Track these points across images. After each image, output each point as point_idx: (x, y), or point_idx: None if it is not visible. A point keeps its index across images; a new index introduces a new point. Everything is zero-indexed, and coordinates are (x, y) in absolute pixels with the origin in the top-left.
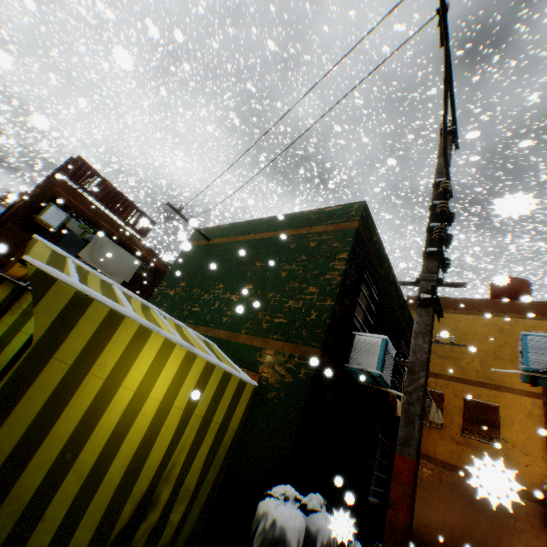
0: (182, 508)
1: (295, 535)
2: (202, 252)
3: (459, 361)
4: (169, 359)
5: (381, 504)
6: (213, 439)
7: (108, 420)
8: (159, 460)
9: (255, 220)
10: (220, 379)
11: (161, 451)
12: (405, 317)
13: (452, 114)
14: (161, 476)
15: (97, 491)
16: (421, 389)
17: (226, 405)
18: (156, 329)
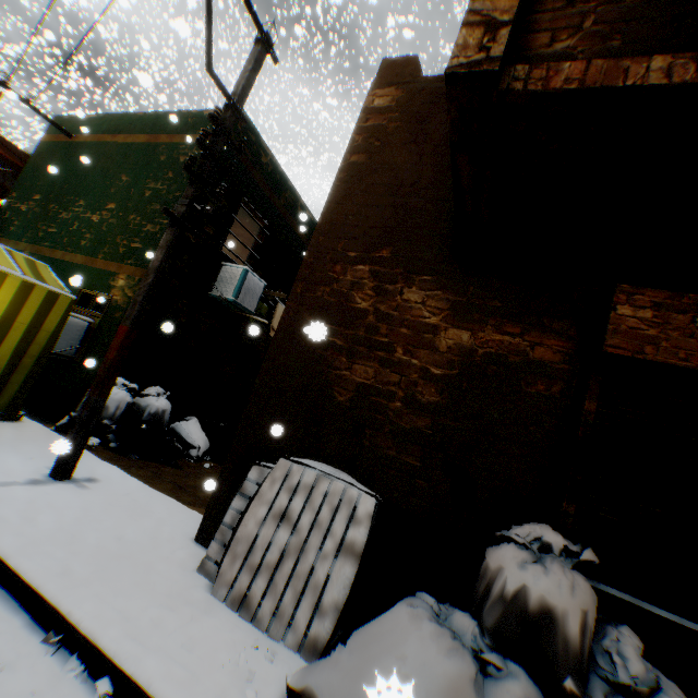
0: None
1: (114, 403)
2: (63, 154)
3: None
4: None
5: None
6: (24, 336)
7: None
8: None
9: (129, 114)
10: (20, 287)
11: None
12: None
13: (256, 20)
14: None
15: None
16: (148, 286)
17: (36, 311)
18: None
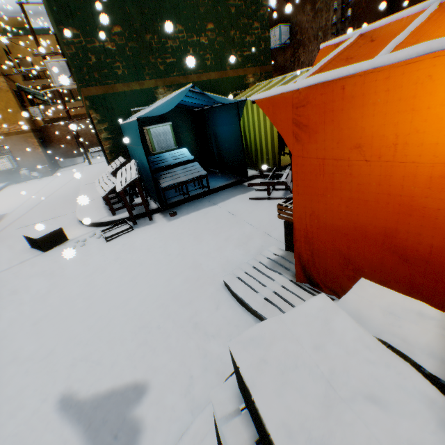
0: None
1: None
2: None
3: None
4: None
5: None
6: None
7: None
8: None
9: None
10: None
11: None
12: None
13: None
14: None
15: None
16: None
17: None
18: None
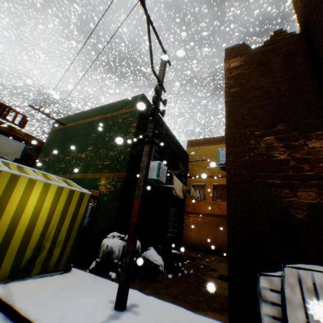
0: (60, 249)
1: (117, 248)
2: (61, 133)
3: (211, 168)
4: (35, 187)
5: (176, 237)
6: (70, 220)
7: (6, 218)
8: (41, 231)
9: (89, 109)
10: (68, 193)
11: (41, 228)
12: (181, 151)
13: (163, 49)
14: (44, 238)
15: (10, 247)
16: (144, 176)
17: (75, 204)
18: (23, 174)
